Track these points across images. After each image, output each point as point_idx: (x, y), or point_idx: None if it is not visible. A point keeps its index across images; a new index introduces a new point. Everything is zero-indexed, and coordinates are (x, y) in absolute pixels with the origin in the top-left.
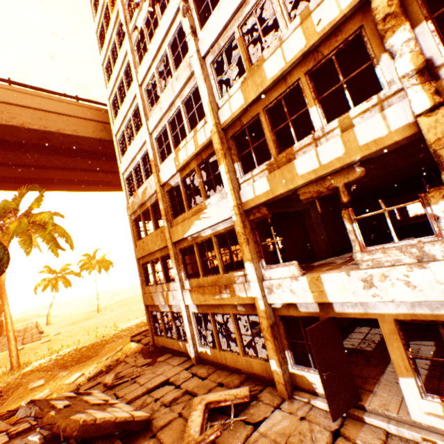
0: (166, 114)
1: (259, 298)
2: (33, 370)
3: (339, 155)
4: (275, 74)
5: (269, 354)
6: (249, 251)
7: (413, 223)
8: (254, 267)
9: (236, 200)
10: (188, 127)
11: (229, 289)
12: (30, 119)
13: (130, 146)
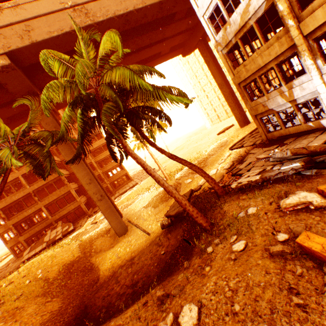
0: None
1: None
2: (180, 177)
3: None
4: None
5: None
6: None
7: None
8: None
9: None
10: None
11: None
12: (116, 7)
13: None
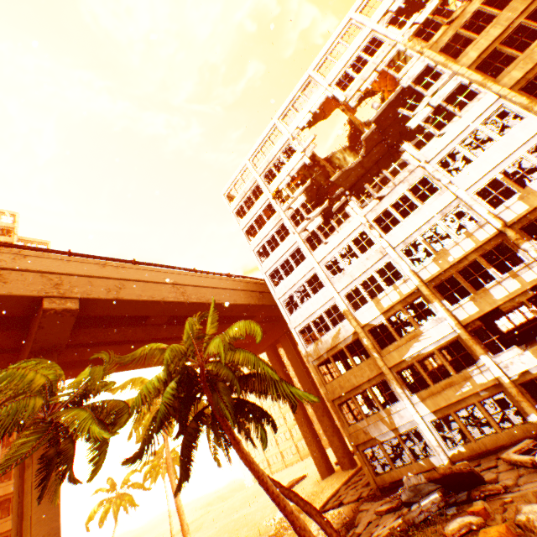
0: (356, 279)
1: (501, 375)
2: None
3: (517, 287)
4: (459, 256)
5: (527, 411)
6: (479, 348)
7: (516, 334)
8: (488, 357)
9: (455, 320)
10: (384, 284)
11: (469, 382)
12: (211, 295)
13: (303, 304)
